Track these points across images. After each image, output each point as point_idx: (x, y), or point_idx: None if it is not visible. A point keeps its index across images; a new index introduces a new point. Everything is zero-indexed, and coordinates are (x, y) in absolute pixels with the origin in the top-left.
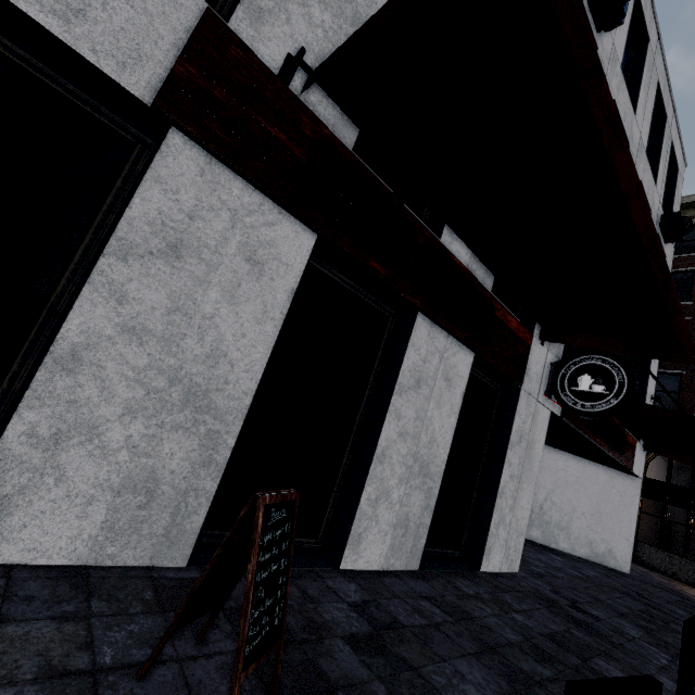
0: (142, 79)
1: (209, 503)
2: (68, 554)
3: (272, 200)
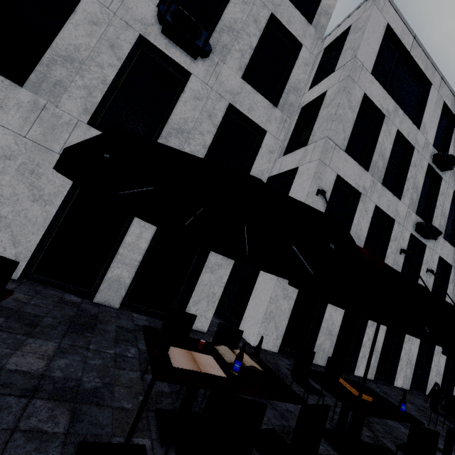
0: None
1: (411, 379)
2: (400, 386)
3: None
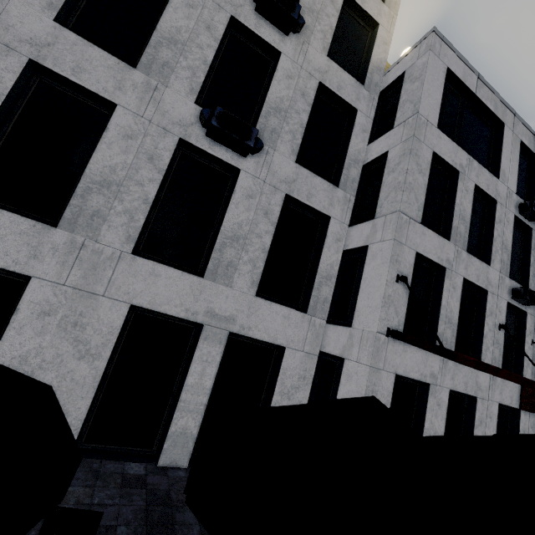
0: (517, 404)
1: None
2: None
3: (532, 413)
